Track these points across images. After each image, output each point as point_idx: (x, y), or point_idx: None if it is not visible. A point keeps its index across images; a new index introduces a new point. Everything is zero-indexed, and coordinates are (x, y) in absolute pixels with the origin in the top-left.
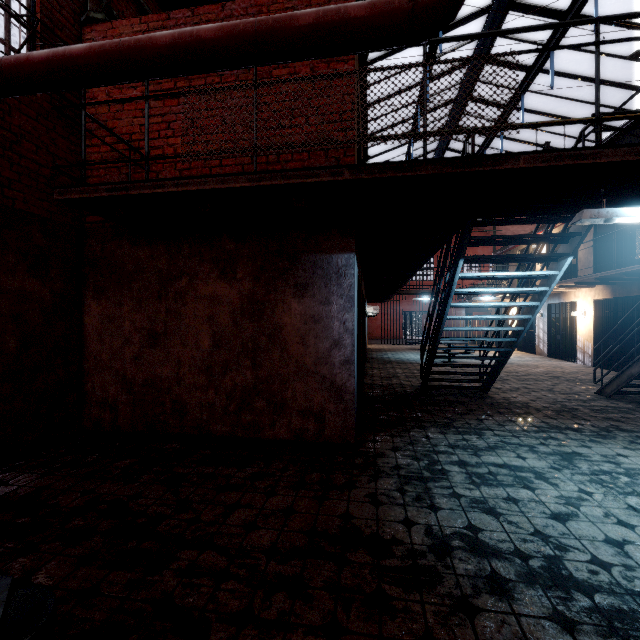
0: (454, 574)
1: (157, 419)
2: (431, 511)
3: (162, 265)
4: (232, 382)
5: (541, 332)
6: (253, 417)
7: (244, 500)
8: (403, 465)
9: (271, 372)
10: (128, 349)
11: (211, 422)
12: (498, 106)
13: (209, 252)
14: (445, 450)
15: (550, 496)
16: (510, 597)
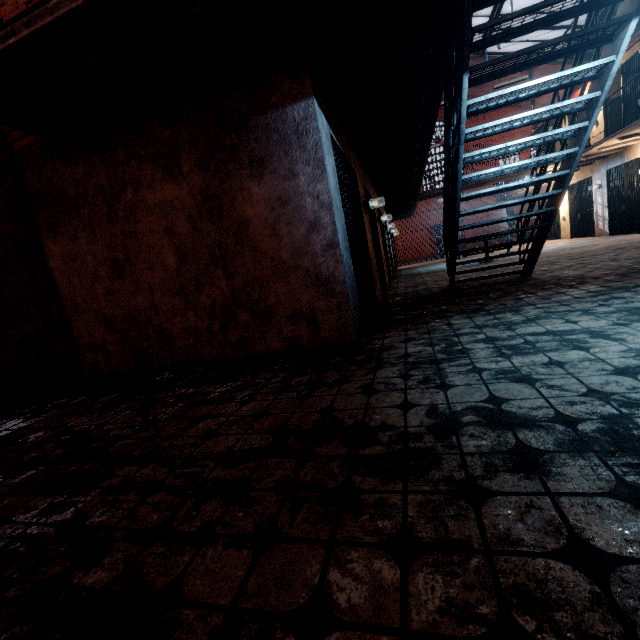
0: (459, 454)
1: (147, 354)
2: (439, 390)
3: (102, 180)
4: (209, 299)
5: (600, 208)
6: (240, 333)
7: (214, 411)
8: (413, 353)
9: (247, 278)
10: (98, 286)
11: (199, 347)
12: None
13: (145, 149)
14: (469, 331)
15: (612, 352)
16: (544, 473)
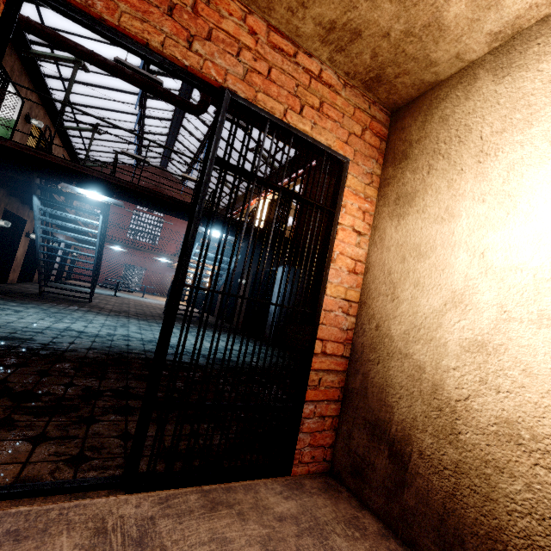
0: None
1: None
2: None
3: None
4: None
5: None
6: None
7: None
8: None
9: None
10: None
11: None
12: (198, 140)
13: None
14: None
15: (2, 313)
16: None
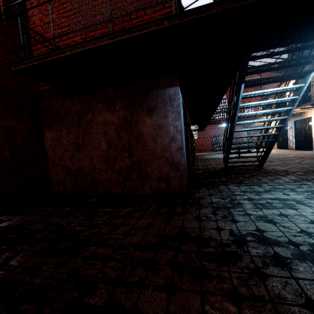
0: (249, 255)
1: (85, 188)
2: (232, 223)
3: (78, 108)
4: (119, 166)
5: (291, 137)
6: (132, 183)
7: (125, 222)
8: (215, 202)
9: (139, 158)
10: (67, 154)
11: (111, 187)
12: None
13: (100, 97)
14: (239, 193)
15: (308, 212)
16: (289, 268)
